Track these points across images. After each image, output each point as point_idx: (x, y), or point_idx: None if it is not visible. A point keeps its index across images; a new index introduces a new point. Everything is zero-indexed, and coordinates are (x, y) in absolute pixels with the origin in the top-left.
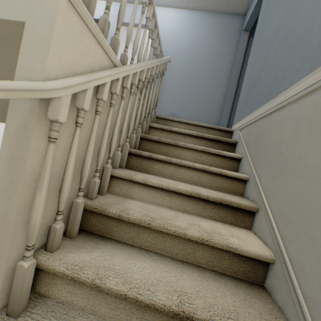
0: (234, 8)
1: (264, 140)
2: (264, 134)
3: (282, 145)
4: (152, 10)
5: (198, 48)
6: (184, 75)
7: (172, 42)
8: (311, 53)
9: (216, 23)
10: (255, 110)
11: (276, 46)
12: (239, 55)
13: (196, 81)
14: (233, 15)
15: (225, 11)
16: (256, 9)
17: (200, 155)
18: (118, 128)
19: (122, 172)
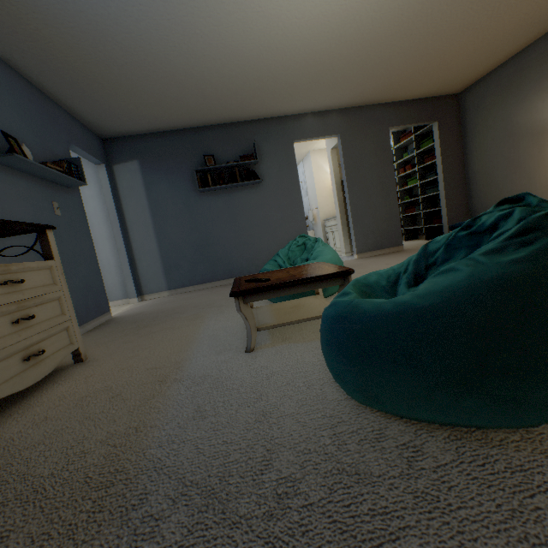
0: None
1: None
2: None
3: None
4: None
5: None
6: None
7: None
8: None
9: None
10: None
11: None
12: (107, 195)
13: None
14: None
15: None
16: (82, 154)
17: None
18: None
19: None
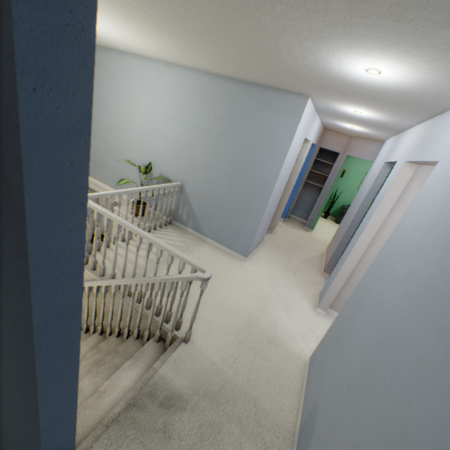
0: None
1: None
2: None
3: None
4: (138, 237)
5: None
6: (382, 335)
7: (433, 211)
8: None
9: None
10: None
11: None
12: None
13: (385, 387)
14: None
15: None
16: None
17: None
18: (95, 311)
19: (92, 336)
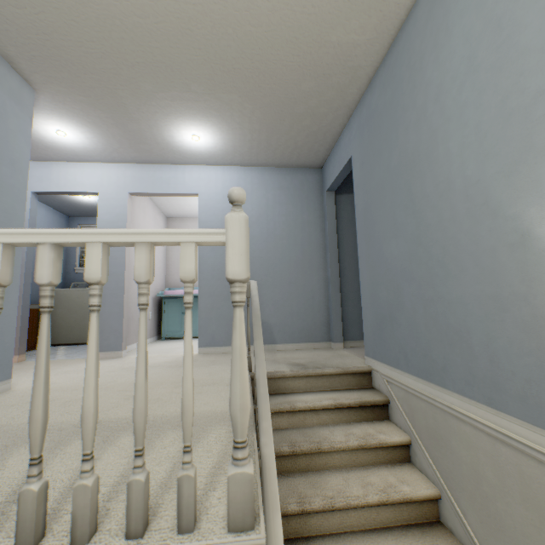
0: (306, 163)
1: (447, 447)
2: (442, 435)
3: (485, 486)
4: None
5: (271, 218)
6: (260, 260)
7: None
8: (481, 376)
9: (287, 181)
10: (408, 373)
11: (411, 297)
12: (331, 223)
13: (281, 265)
14: (307, 168)
15: (295, 166)
16: (340, 176)
17: (356, 453)
18: None
19: None
